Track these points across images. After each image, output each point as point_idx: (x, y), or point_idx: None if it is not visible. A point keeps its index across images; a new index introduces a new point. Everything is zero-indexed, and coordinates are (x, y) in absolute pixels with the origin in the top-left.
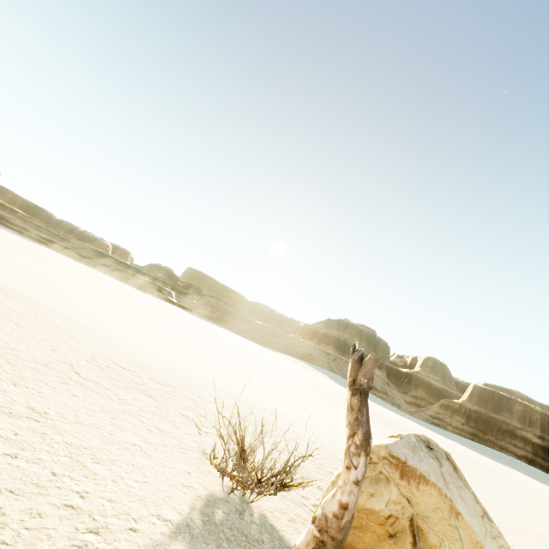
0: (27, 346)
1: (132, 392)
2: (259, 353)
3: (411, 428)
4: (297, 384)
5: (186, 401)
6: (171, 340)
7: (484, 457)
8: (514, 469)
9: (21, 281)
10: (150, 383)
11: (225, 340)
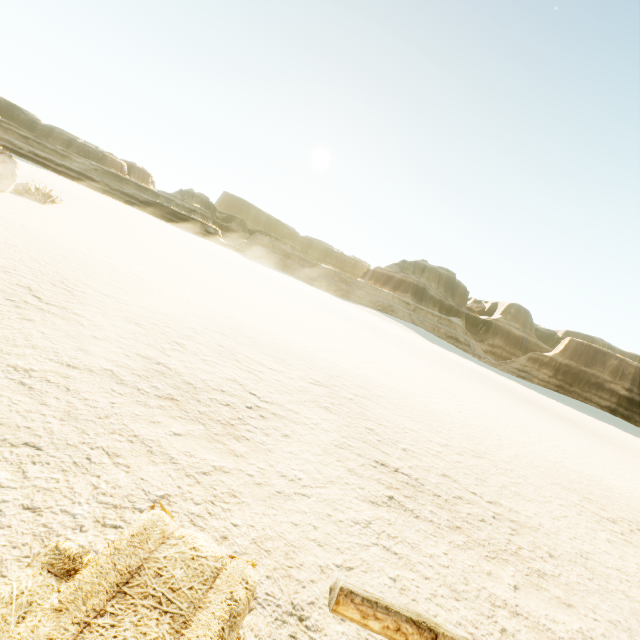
0: (624, 561)
1: None
2: (367, 320)
3: (543, 402)
4: (472, 381)
5: None
6: (405, 370)
7: (588, 417)
8: (606, 423)
9: (270, 328)
10: None
11: (342, 313)
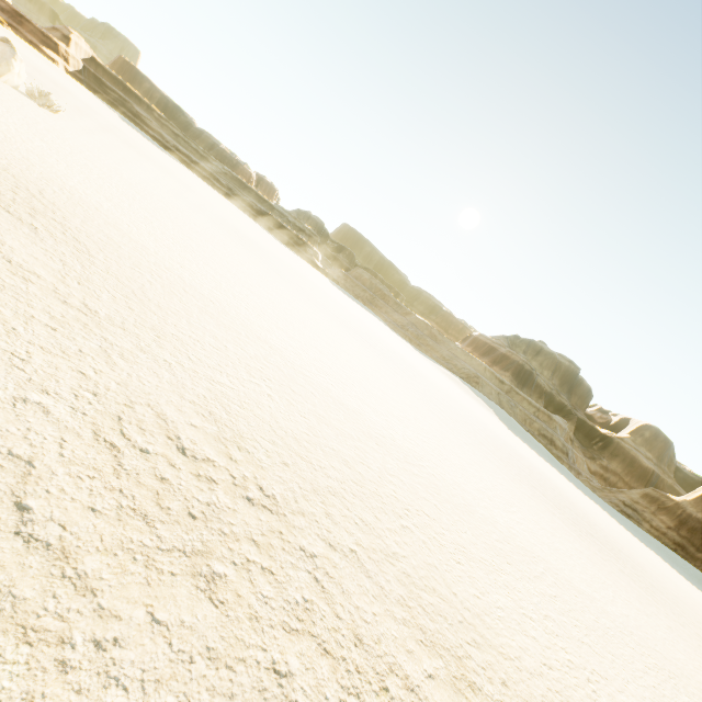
0: None
1: (161, 576)
2: (413, 365)
3: (605, 529)
4: (465, 438)
5: (297, 571)
6: (303, 344)
7: (694, 589)
8: None
9: (97, 206)
10: (229, 503)
11: (373, 339)
